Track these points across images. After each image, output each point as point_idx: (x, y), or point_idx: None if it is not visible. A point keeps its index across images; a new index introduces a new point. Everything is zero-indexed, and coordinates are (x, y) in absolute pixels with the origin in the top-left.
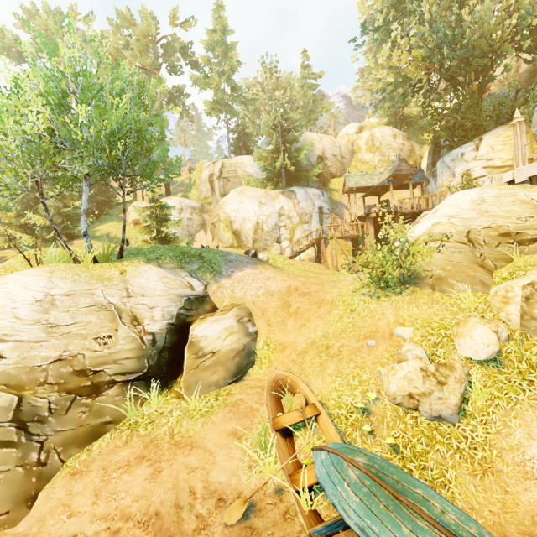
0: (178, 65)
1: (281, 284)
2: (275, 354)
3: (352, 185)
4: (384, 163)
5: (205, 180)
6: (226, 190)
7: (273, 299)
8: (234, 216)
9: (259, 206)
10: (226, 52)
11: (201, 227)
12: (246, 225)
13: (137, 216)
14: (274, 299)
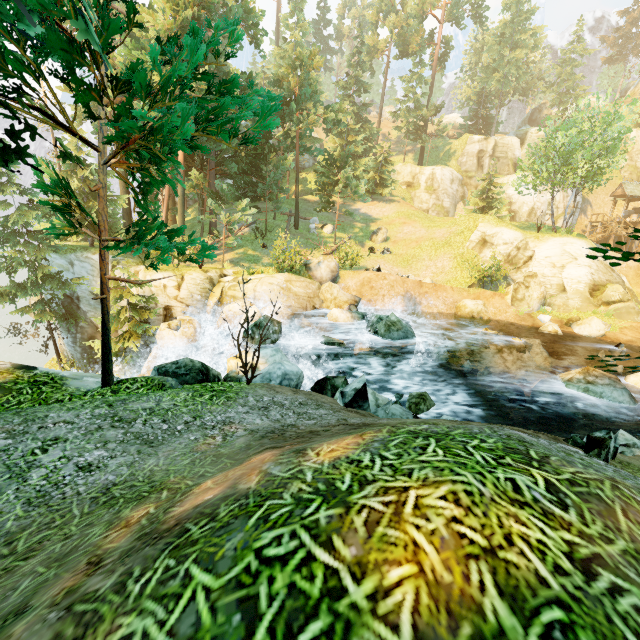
0: (461, 16)
1: (634, 263)
2: (639, 298)
3: (629, 193)
4: (630, 168)
5: (472, 155)
6: (494, 170)
7: (631, 271)
8: (516, 198)
9: (538, 194)
10: (526, 18)
11: (461, 199)
12: (523, 208)
13: (410, 179)
14: (632, 271)
